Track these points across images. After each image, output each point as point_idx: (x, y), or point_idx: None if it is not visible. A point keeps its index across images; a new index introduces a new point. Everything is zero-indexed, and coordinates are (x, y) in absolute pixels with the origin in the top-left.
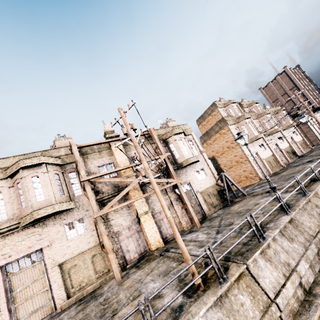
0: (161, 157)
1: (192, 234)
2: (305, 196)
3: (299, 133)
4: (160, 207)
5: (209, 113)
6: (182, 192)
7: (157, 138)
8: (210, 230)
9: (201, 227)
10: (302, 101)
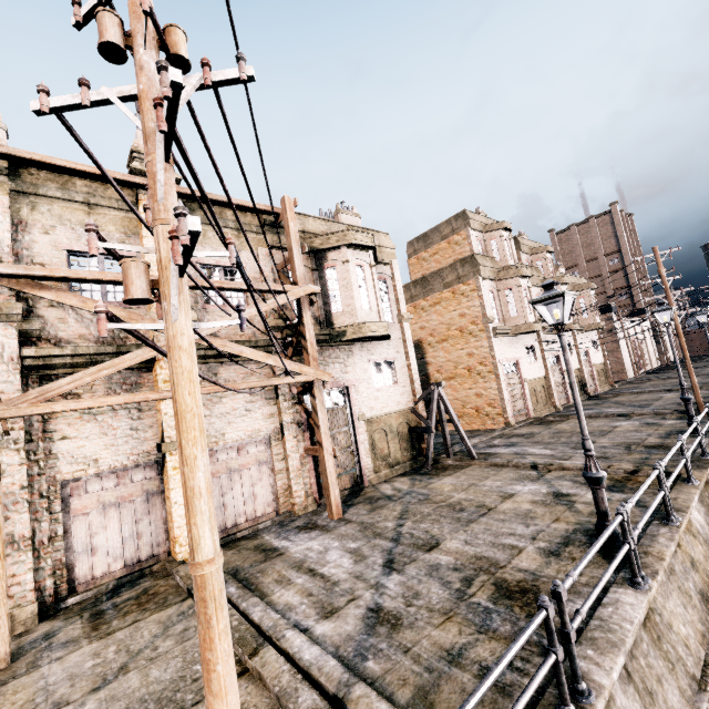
0: (292, 290)
1: (311, 537)
2: (667, 524)
3: (602, 349)
4: (244, 433)
5: (445, 234)
6: (321, 409)
7: (297, 235)
8: (366, 545)
9: (342, 521)
10: (663, 275)
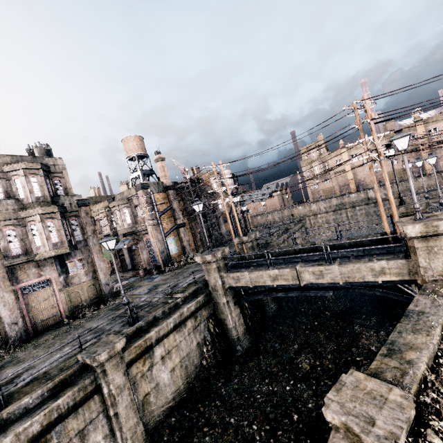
0: None
1: None
2: None
3: None
4: (439, 156)
5: None
6: None
7: None
8: None
9: None
10: None
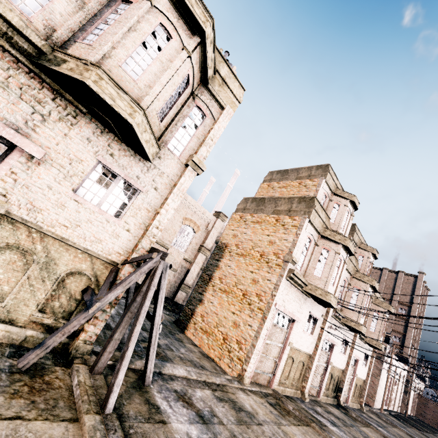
0: None
1: None
2: None
3: (370, 367)
4: None
5: (302, 176)
6: None
7: None
8: None
9: None
10: None
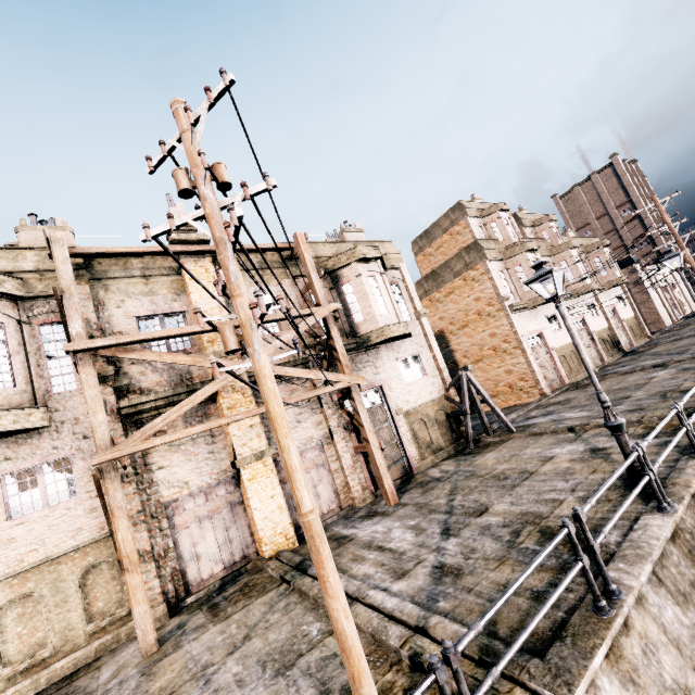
0: (317, 312)
1: (374, 522)
2: None
3: (630, 302)
4: (299, 442)
5: (446, 227)
6: (362, 409)
7: (313, 263)
8: (424, 520)
9: (399, 505)
10: (668, 221)
